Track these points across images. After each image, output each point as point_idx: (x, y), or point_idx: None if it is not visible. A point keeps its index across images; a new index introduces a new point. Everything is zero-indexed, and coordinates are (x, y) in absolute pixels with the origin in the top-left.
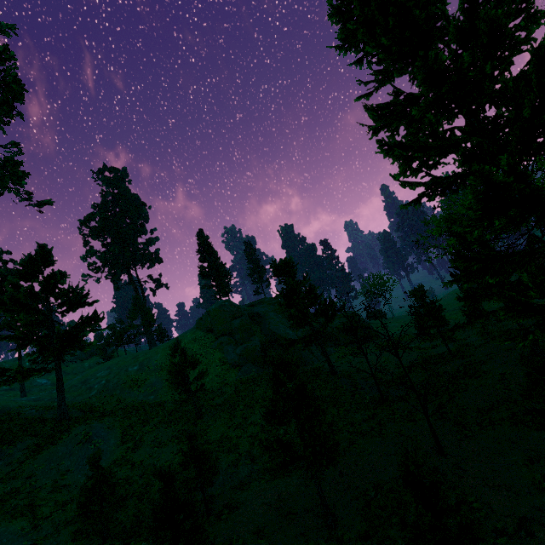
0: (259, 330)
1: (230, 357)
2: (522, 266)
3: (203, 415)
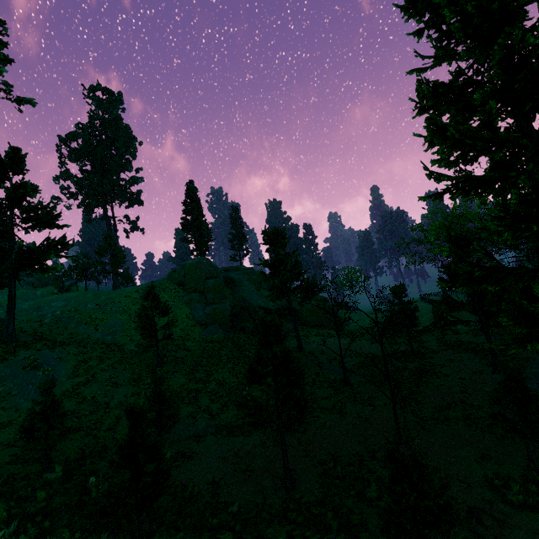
0: (231, 295)
1: (198, 314)
2: (525, 281)
3: (163, 364)
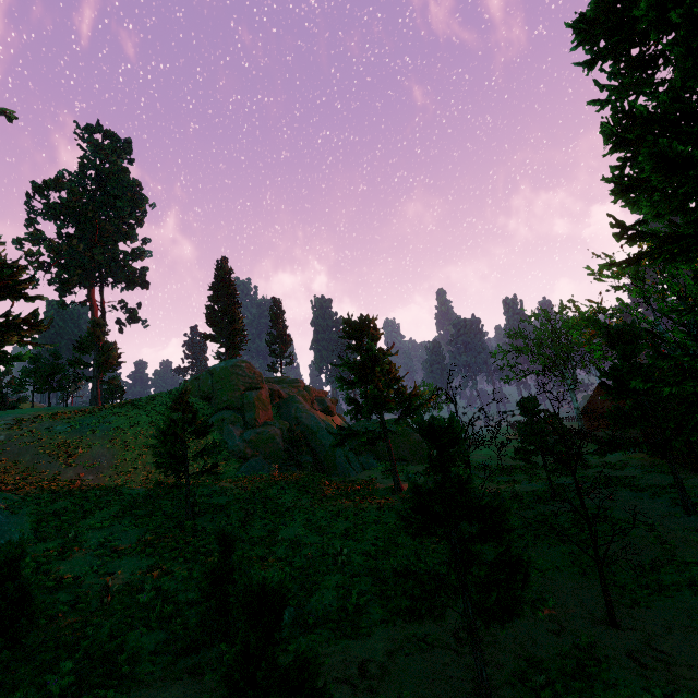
0: (277, 415)
1: (232, 441)
2: None
3: (194, 517)
